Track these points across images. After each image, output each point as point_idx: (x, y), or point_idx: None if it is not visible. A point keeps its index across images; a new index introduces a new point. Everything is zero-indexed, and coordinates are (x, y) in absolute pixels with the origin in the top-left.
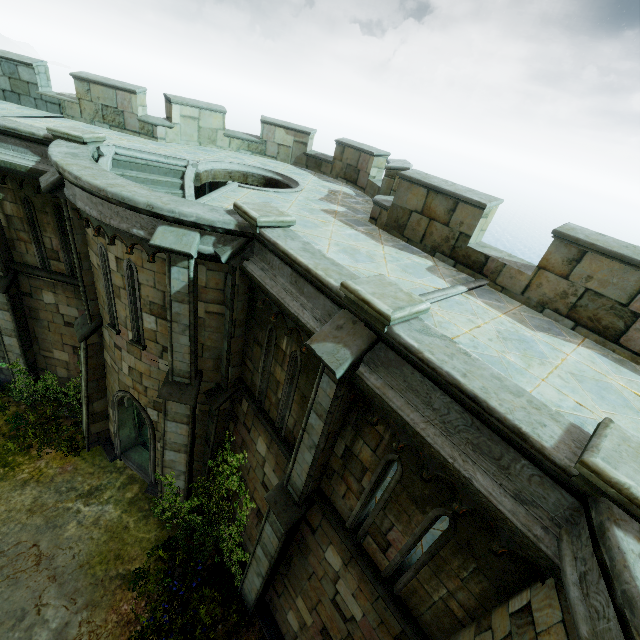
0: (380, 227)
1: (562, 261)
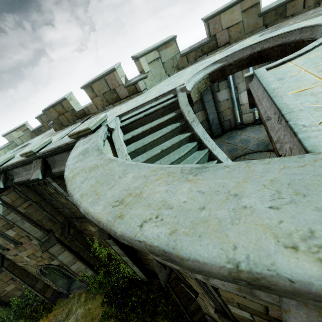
0: (59, 130)
1: (92, 93)
